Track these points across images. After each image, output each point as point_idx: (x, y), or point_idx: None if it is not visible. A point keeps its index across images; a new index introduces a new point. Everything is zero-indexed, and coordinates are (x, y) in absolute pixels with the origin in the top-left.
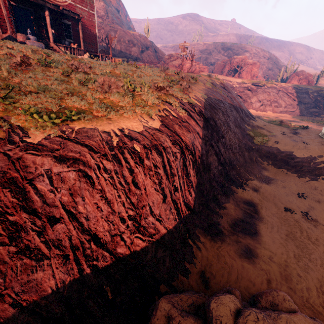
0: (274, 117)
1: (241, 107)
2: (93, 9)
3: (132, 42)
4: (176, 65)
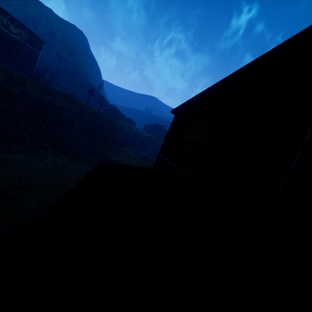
0: (154, 159)
1: (114, 135)
2: (39, 51)
3: (82, 86)
4: (105, 109)
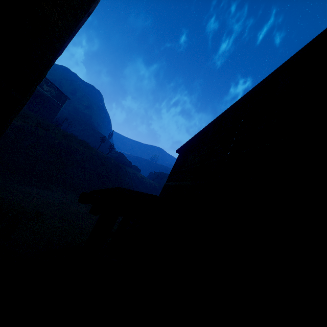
0: None
1: (120, 178)
2: (63, 104)
3: (93, 134)
4: (113, 156)
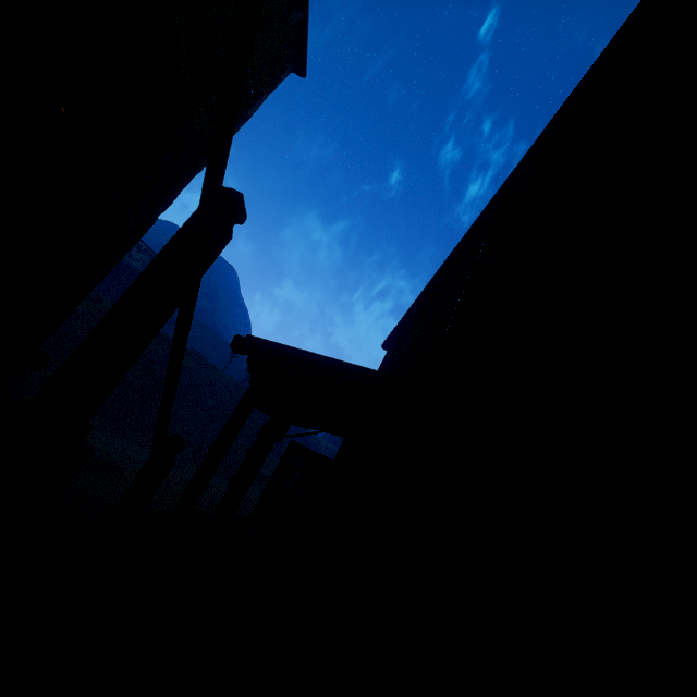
0: None
1: None
2: None
3: (216, 347)
4: None
